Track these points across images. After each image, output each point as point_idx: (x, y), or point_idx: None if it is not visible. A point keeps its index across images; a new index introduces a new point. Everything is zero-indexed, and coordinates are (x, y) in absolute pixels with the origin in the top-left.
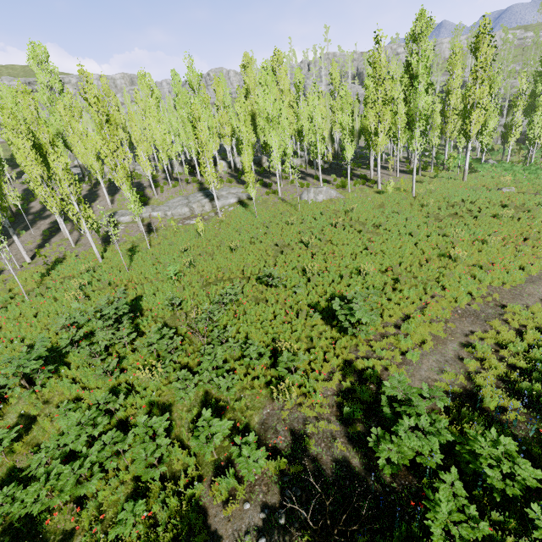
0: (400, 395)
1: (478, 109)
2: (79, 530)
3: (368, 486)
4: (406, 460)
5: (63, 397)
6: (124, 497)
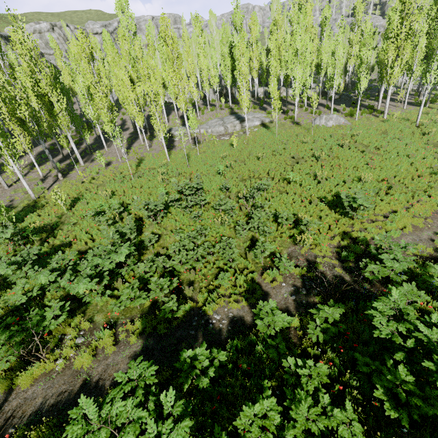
0: (384, 245)
1: None
2: (196, 281)
3: (355, 288)
4: (383, 275)
5: (172, 228)
6: (215, 273)
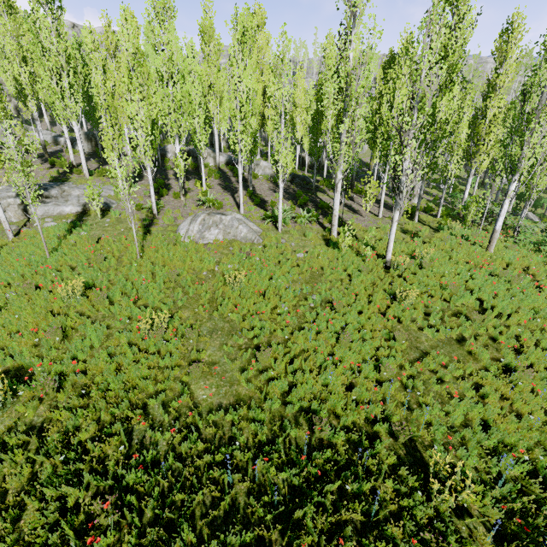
0: None
1: (546, 118)
2: None
3: None
4: None
5: None
6: None
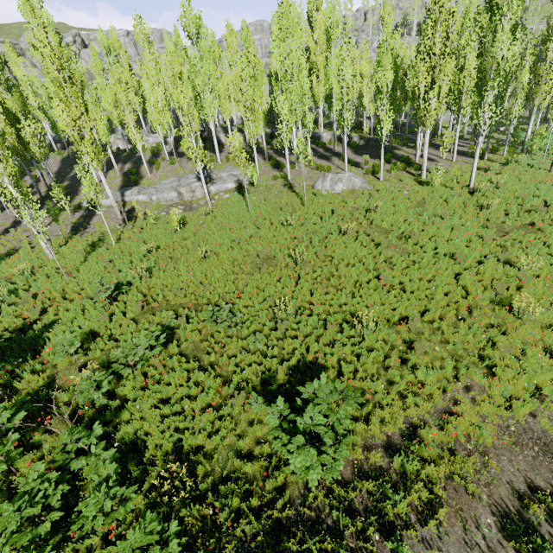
0: None
1: None
2: None
3: None
4: None
5: None
6: None
